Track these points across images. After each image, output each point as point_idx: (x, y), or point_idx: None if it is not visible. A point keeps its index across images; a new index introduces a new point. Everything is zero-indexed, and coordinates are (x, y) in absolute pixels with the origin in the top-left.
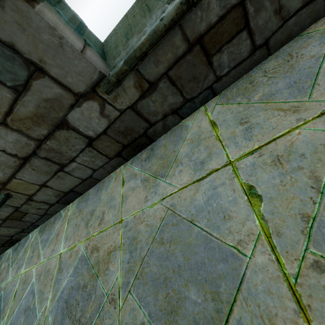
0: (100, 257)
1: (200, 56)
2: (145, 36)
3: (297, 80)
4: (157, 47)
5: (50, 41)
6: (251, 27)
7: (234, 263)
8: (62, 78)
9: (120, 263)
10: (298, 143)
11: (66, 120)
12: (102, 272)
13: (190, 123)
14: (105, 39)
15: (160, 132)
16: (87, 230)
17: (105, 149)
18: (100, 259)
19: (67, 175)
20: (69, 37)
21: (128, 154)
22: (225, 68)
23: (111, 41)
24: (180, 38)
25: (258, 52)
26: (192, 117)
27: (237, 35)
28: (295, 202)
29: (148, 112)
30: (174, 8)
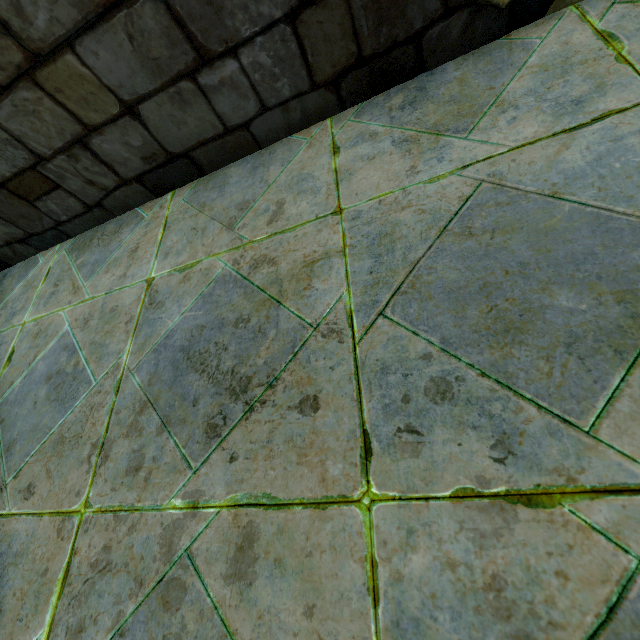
0: None
1: (16, 199)
2: None
3: (99, 260)
4: None
5: None
6: (66, 188)
7: None
8: None
9: None
10: (53, 324)
11: None
12: None
13: (41, 260)
14: None
15: (15, 258)
16: None
17: None
18: None
19: None
20: None
21: None
22: (62, 216)
23: None
24: None
25: (97, 210)
26: (47, 253)
27: (54, 191)
28: (17, 372)
29: None
30: None
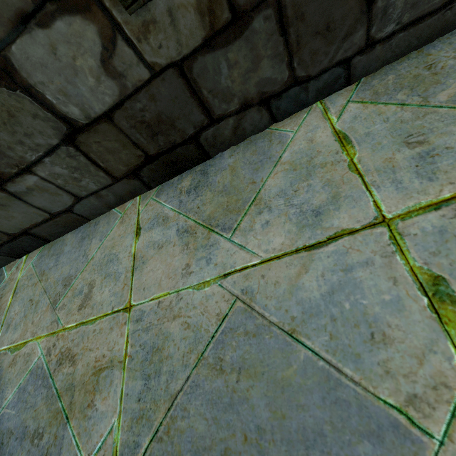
0: (77, 377)
1: None
2: None
3: None
4: None
5: None
6: None
7: (399, 448)
8: None
9: (121, 398)
10: None
11: (6, 60)
12: (78, 411)
13: (289, 132)
14: None
15: (226, 141)
16: (53, 316)
17: (106, 155)
18: (77, 382)
19: (14, 200)
20: None
21: (153, 175)
22: (391, 23)
23: None
24: None
25: None
26: (295, 121)
27: None
28: None
29: (212, 88)
30: None
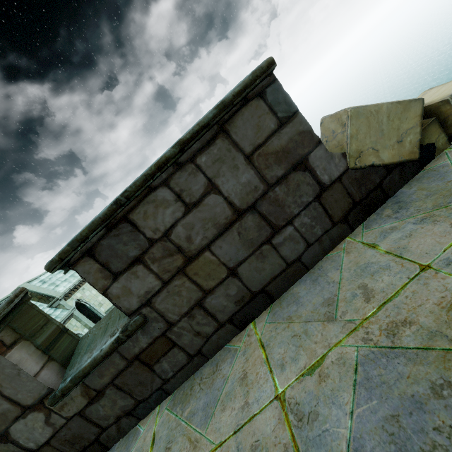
0: None
1: (142, 367)
2: (90, 360)
3: (209, 402)
4: (100, 366)
5: (10, 372)
6: (180, 345)
7: None
8: (13, 396)
9: None
10: None
11: (8, 432)
12: None
13: (142, 429)
14: (83, 337)
15: (116, 437)
16: None
17: None
18: None
19: None
20: (28, 367)
21: None
22: (170, 372)
23: (82, 343)
24: (119, 358)
25: (196, 358)
26: (147, 420)
27: (170, 350)
28: None
29: (97, 417)
30: (109, 345)
